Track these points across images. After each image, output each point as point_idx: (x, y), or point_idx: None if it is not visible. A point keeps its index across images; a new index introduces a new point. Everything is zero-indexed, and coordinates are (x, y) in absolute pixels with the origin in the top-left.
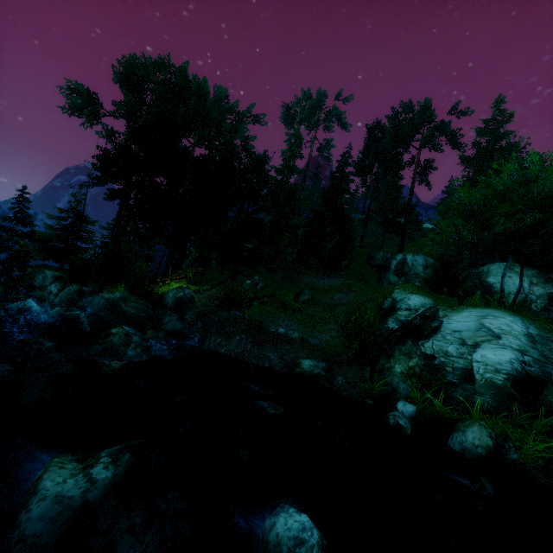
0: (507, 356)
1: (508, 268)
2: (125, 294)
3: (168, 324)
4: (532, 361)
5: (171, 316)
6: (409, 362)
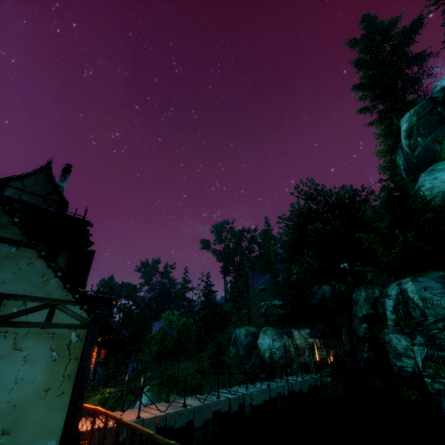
0: None
1: (264, 332)
2: None
3: None
4: None
5: None
6: None
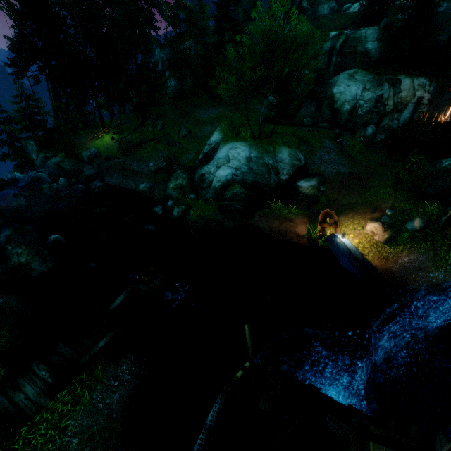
0: (227, 172)
1: (350, 76)
2: (62, 158)
3: (86, 172)
4: (240, 173)
5: (87, 167)
6: (176, 182)
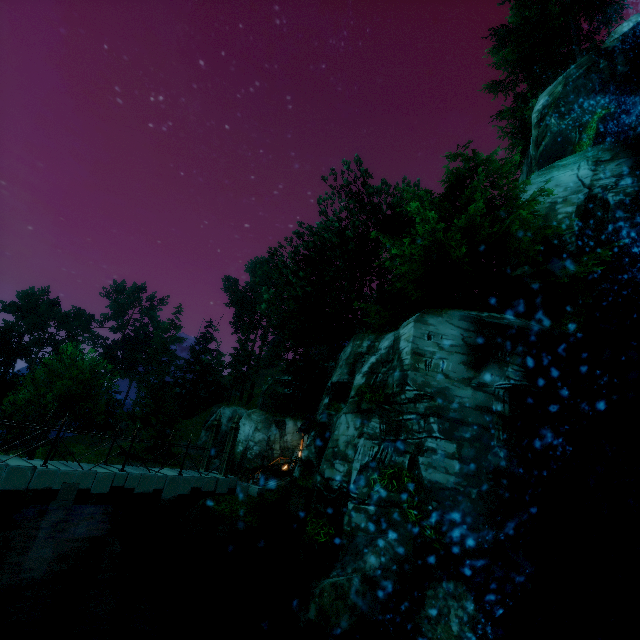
0: None
1: (248, 415)
2: None
3: None
4: None
5: None
6: None
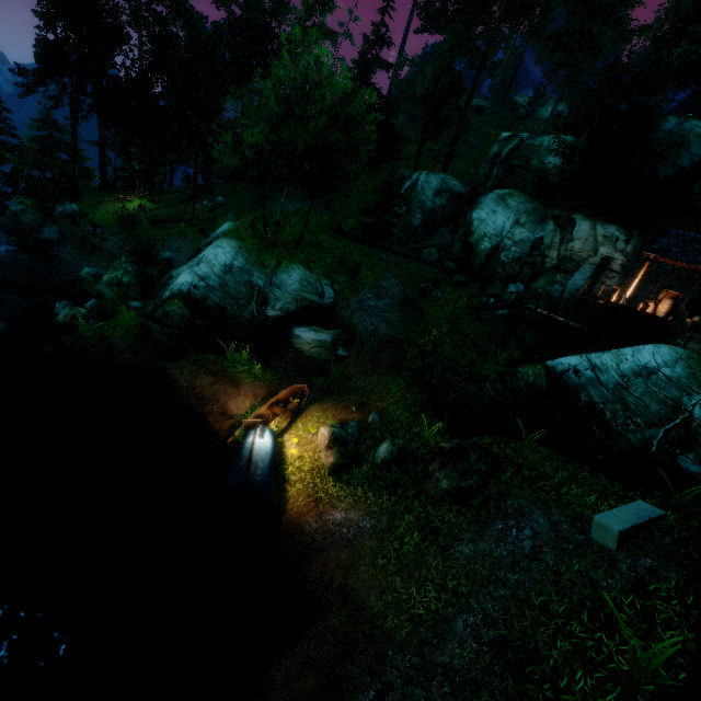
0: (186, 280)
1: (500, 198)
2: (26, 207)
3: (45, 234)
4: (203, 287)
5: (51, 228)
6: (113, 274)
